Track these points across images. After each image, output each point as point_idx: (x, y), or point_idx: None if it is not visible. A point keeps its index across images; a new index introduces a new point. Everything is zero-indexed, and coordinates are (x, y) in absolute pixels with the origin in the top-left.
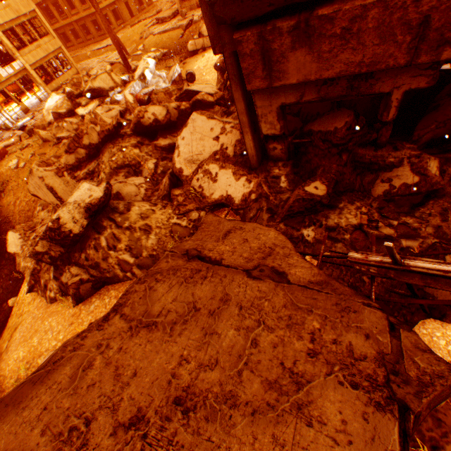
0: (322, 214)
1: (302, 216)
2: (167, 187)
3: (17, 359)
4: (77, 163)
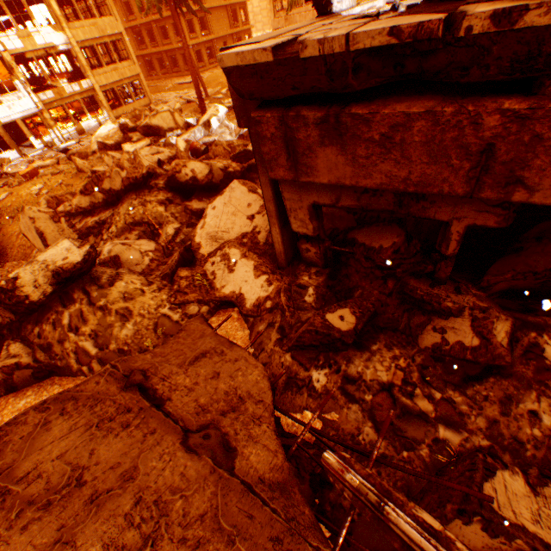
0: (344, 354)
1: (317, 351)
2: (173, 263)
3: None
4: (91, 207)
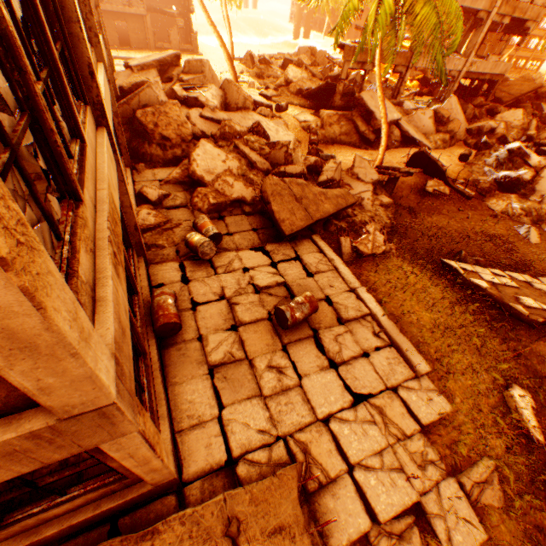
0: None
1: None
2: None
3: None
4: None
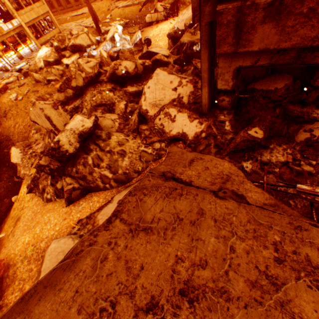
0: (257, 152)
1: (243, 152)
2: (136, 123)
3: (25, 242)
4: (66, 100)
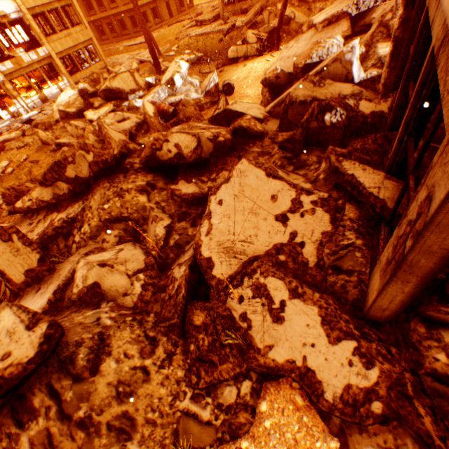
0: None
1: None
2: (181, 303)
3: None
4: (55, 200)
